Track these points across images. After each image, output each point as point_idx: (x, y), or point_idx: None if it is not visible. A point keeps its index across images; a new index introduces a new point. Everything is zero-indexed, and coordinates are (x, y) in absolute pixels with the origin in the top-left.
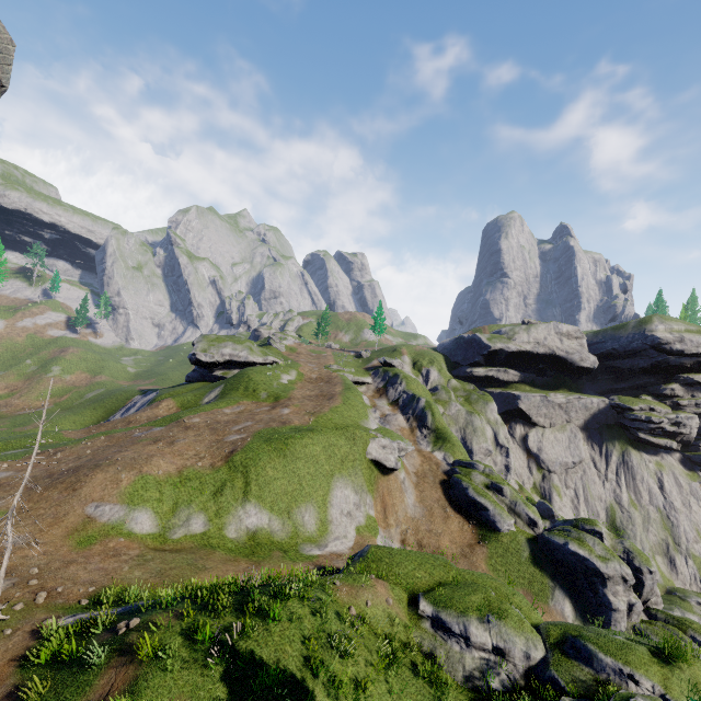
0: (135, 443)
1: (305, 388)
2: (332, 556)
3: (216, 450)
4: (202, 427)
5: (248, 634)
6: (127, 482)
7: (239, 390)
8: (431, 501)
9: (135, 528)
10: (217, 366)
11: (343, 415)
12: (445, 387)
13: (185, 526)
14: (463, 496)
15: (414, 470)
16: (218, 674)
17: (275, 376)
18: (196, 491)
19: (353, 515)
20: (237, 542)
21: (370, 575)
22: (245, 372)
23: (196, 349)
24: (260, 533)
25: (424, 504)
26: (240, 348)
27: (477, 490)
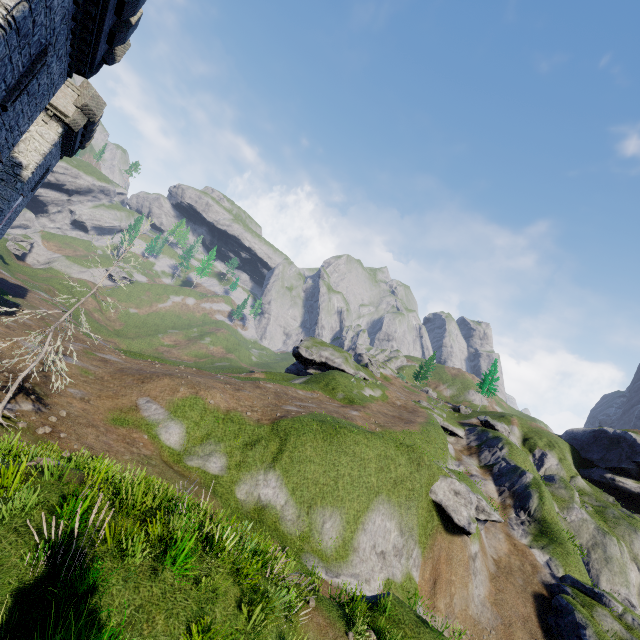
0: (211, 378)
1: (384, 406)
2: (338, 592)
3: (269, 410)
4: (270, 391)
5: (127, 554)
6: (182, 395)
7: (320, 383)
8: (511, 612)
9: (162, 434)
10: (312, 364)
11: (415, 443)
12: (565, 480)
13: (204, 459)
14: (574, 636)
15: (495, 555)
16: (39, 571)
17: (358, 385)
18: (232, 433)
19: (387, 559)
20: (241, 505)
21: (369, 630)
22: (332, 372)
23: (301, 345)
24: (268, 510)
25: (499, 610)
26: (337, 355)
27: (602, 638)
